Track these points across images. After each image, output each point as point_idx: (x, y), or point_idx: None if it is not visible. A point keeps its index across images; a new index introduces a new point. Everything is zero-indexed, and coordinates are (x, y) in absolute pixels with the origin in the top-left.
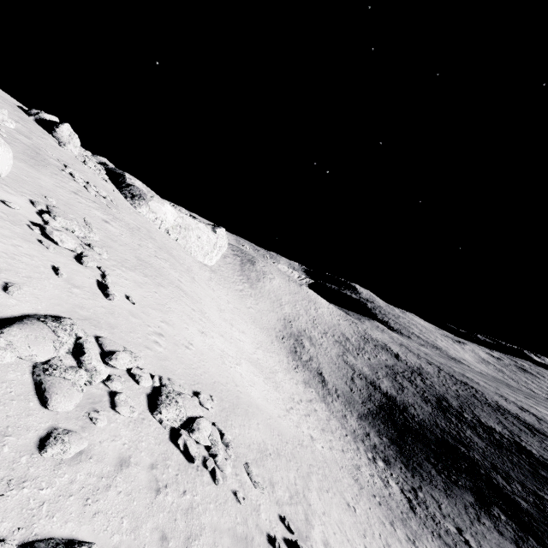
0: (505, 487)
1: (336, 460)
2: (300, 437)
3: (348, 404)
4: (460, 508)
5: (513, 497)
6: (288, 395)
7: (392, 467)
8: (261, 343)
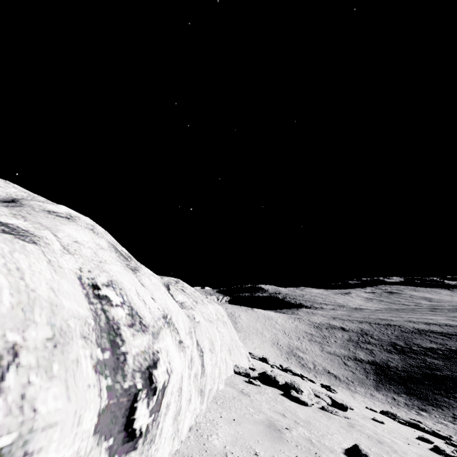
0: None
1: None
2: None
3: (362, 384)
4: None
5: None
6: None
7: (429, 411)
8: None
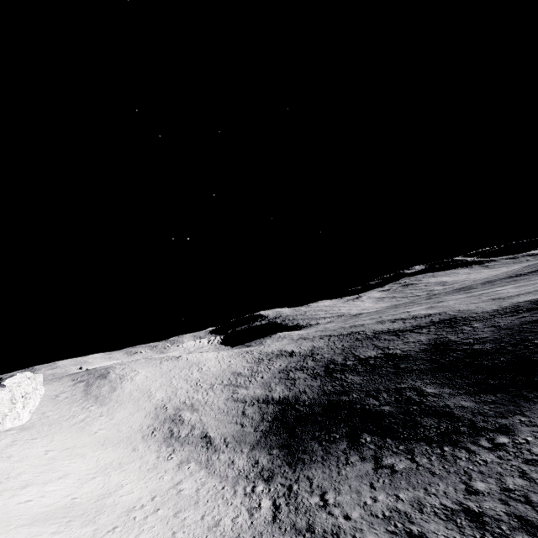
0: (374, 405)
1: None
2: None
3: (239, 444)
4: (332, 465)
5: (379, 410)
6: (124, 509)
7: (274, 479)
8: (109, 465)
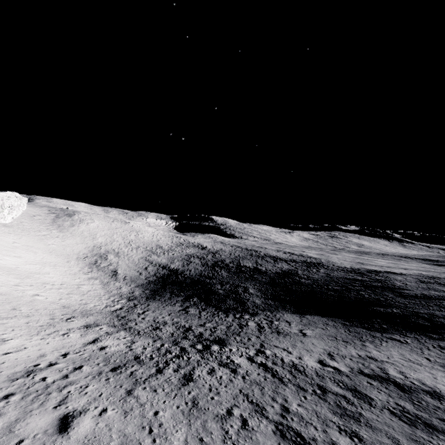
0: (217, 288)
1: (56, 302)
2: (9, 293)
3: (131, 282)
4: (165, 304)
5: (216, 291)
6: (43, 282)
7: (133, 301)
8: (48, 263)
